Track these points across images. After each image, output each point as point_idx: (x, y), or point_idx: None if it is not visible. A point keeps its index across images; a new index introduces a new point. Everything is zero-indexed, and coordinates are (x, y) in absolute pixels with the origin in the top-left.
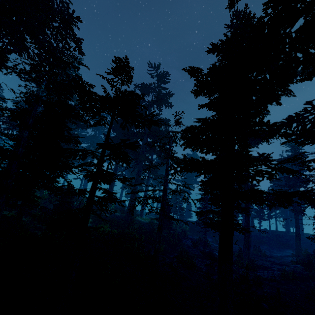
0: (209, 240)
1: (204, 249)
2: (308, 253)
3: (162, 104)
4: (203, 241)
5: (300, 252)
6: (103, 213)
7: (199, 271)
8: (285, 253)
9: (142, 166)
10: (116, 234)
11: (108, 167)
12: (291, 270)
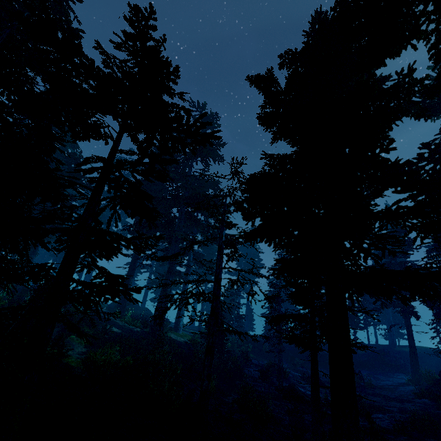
0: (284, 365)
1: (281, 383)
2: (434, 378)
3: (210, 155)
4: (276, 369)
5: (421, 376)
6: (110, 328)
7: (279, 427)
8: (397, 379)
9: (179, 250)
10: (131, 365)
11: (109, 224)
12: (419, 409)
